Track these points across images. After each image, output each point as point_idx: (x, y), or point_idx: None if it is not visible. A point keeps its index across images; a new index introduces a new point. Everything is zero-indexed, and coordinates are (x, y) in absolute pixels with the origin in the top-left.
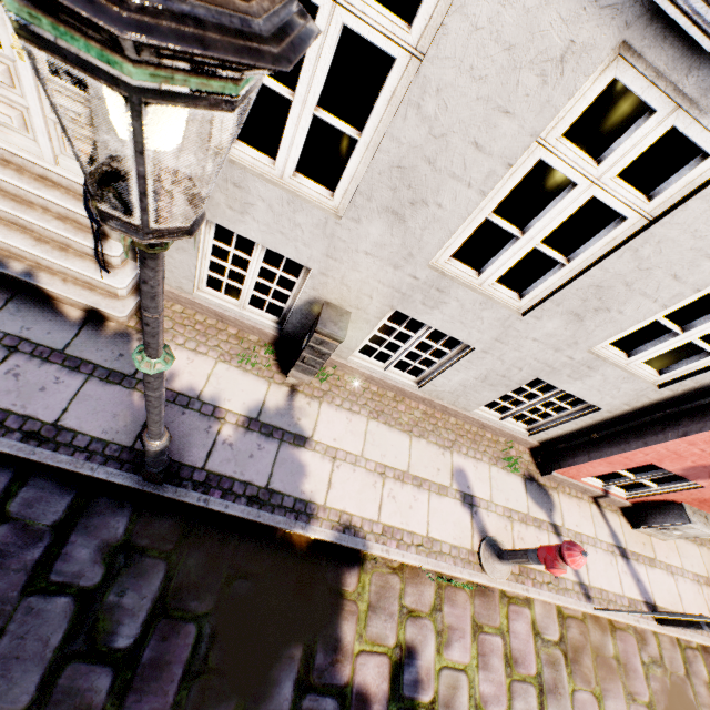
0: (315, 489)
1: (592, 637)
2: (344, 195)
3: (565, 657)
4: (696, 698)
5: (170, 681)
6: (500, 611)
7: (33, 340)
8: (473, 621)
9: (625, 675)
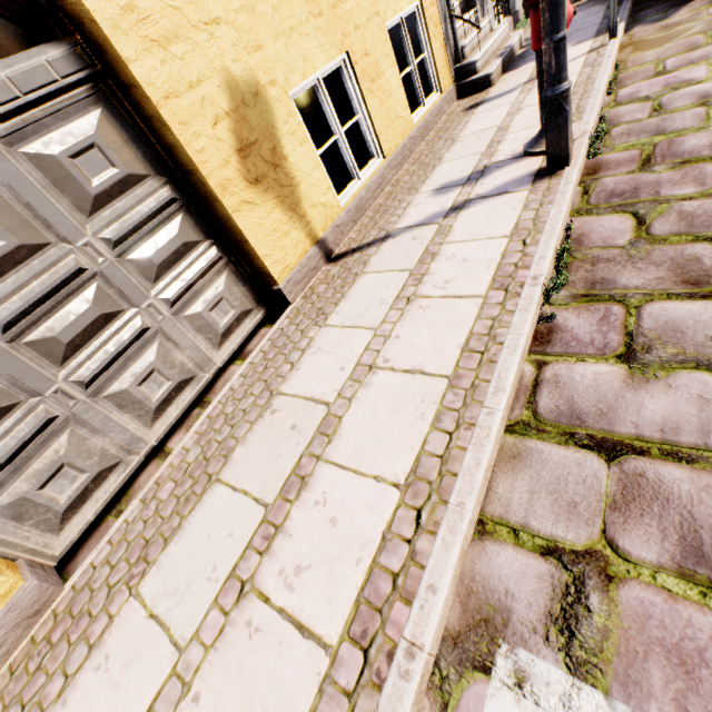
0: None
1: None
2: None
3: None
4: None
5: None
6: None
7: None
8: None
9: None
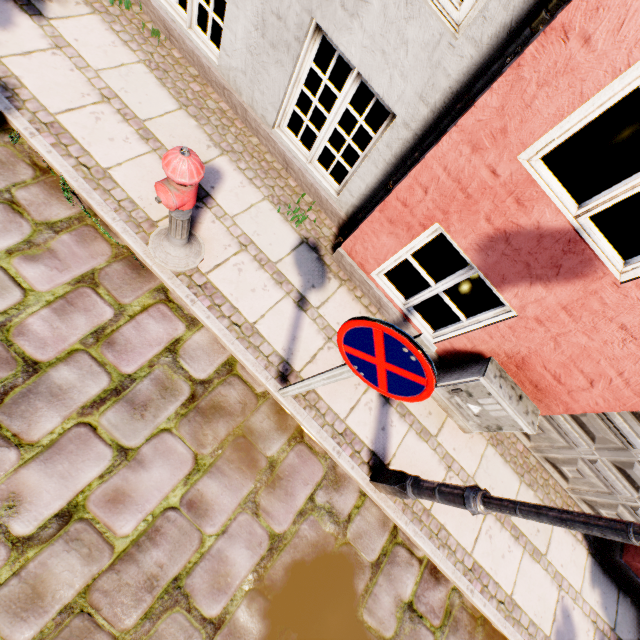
0: (3, 43)
1: (256, 419)
2: None
3: (191, 398)
4: (365, 596)
5: None
6: (142, 298)
7: None
8: (90, 273)
9: (268, 484)
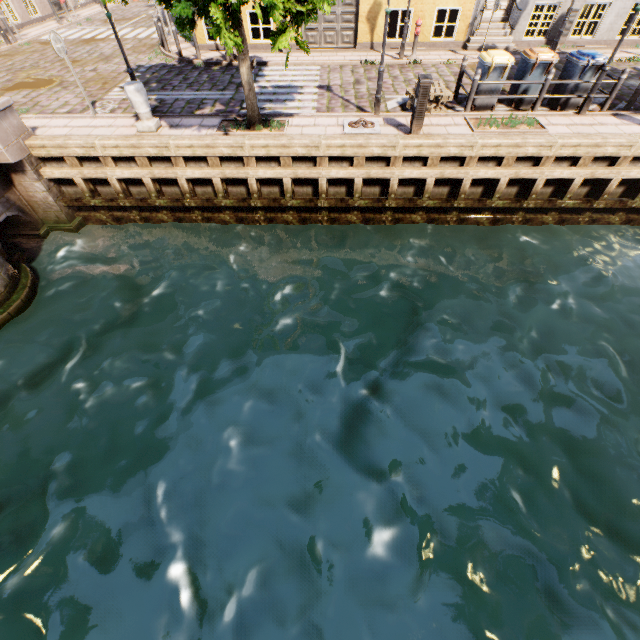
0: None
1: None
2: None
3: None
4: None
5: None
6: None
7: None
8: None
9: None
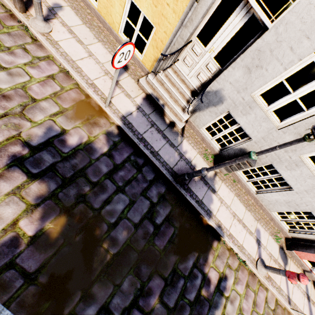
0: (214, 209)
1: None
2: (285, 123)
3: None
4: None
5: (165, 239)
6: (256, 285)
7: (157, 125)
8: (246, 282)
9: None
